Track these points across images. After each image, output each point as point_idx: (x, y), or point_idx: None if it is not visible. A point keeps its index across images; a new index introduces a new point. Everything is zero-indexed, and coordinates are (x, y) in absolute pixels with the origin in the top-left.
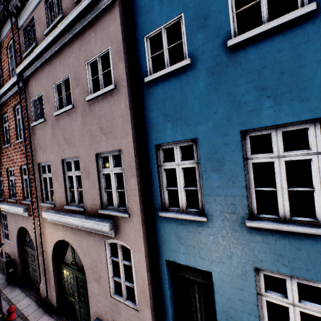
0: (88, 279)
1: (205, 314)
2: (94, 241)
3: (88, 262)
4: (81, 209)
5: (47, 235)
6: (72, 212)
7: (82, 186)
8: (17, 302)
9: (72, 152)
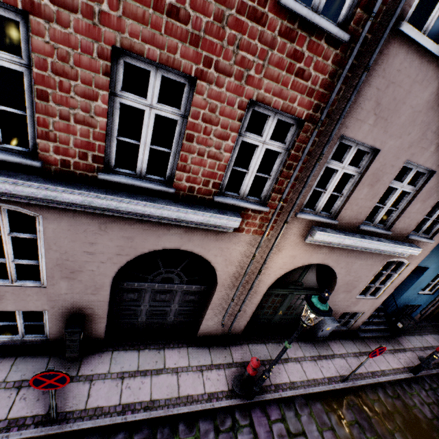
0: (334, 293)
1: None
2: (374, 261)
3: (347, 279)
4: (388, 233)
5: (277, 261)
6: (366, 234)
7: (408, 208)
8: (162, 364)
9: (433, 162)
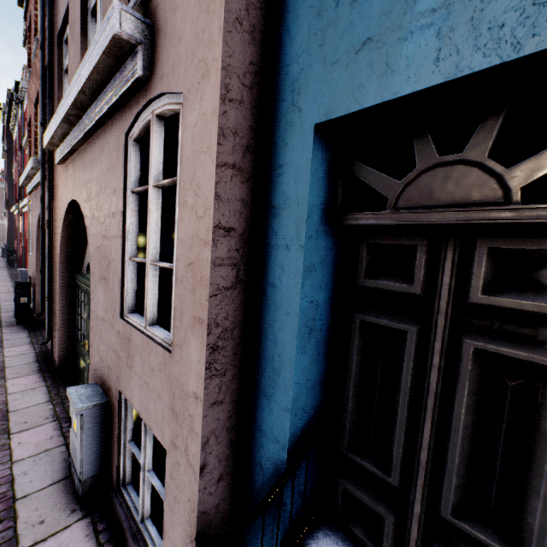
0: (92, 281)
1: (470, 436)
2: (108, 156)
3: (95, 232)
4: None
5: (57, 208)
6: None
7: None
8: (9, 346)
9: None
